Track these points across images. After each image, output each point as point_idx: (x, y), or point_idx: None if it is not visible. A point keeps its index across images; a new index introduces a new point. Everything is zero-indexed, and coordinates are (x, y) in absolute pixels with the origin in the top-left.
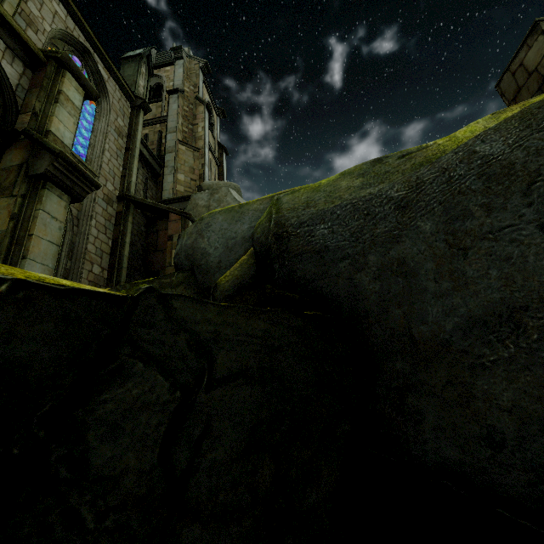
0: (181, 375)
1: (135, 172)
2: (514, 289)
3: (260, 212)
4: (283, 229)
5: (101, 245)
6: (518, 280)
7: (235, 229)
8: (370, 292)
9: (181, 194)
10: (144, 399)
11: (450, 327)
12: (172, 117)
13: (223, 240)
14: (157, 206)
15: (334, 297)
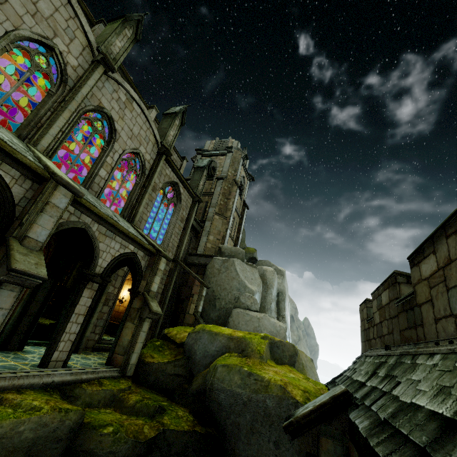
0: (163, 452)
1: (185, 243)
2: (258, 455)
3: (221, 343)
4: (212, 387)
5: (158, 289)
6: (259, 453)
7: (209, 347)
8: (228, 428)
9: (208, 249)
10: None
11: (243, 455)
12: (215, 196)
13: (204, 350)
14: (190, 273)
15: (219, 423)
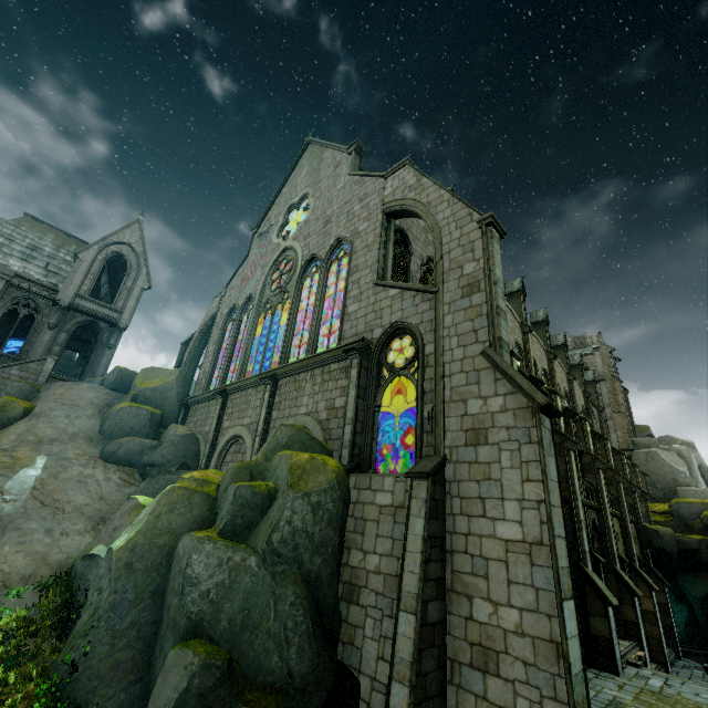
0: (705, 545)
1: None
2: None
3: (698, 507)
4: None
5: None
6: None
7: (691, 510)
8: None
9: (621, 443)
10: (703, 546)
11: None
12: (605, 397)
13: (688, 512)
14: None
15: None
